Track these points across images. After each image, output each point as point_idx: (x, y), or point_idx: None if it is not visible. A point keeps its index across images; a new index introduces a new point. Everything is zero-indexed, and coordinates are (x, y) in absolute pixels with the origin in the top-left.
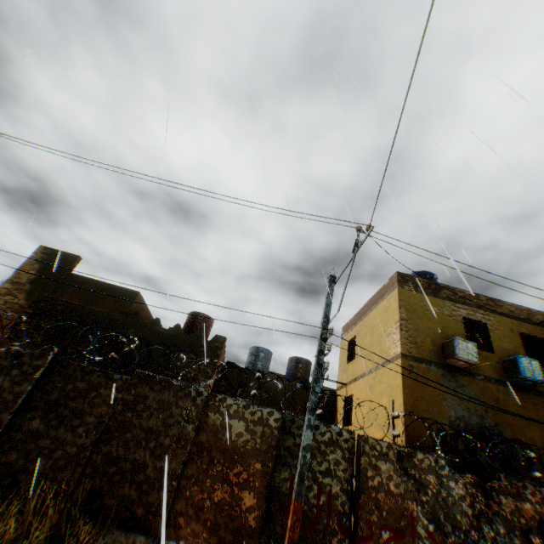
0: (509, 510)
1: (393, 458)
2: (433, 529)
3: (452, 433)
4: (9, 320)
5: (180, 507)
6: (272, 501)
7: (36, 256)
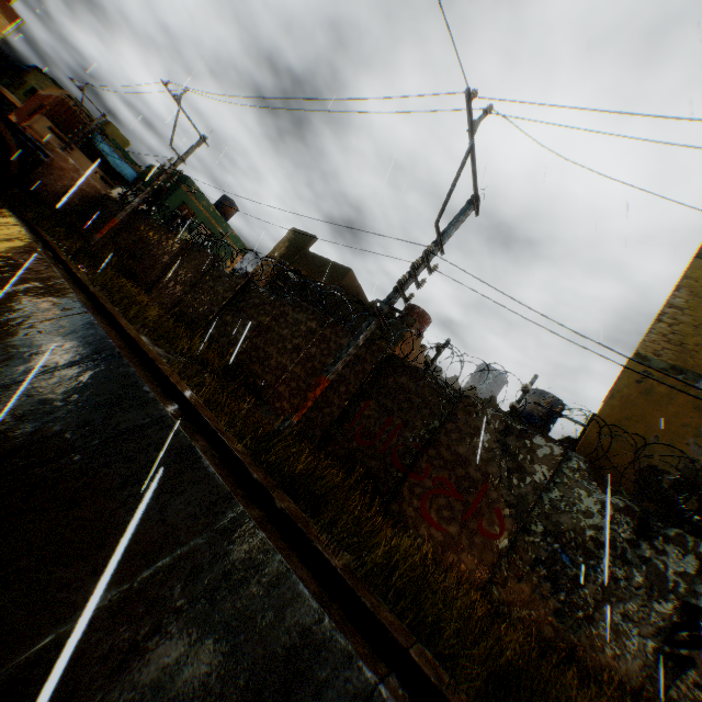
0: (678, 572)
1: (494, 430)
2: (508, 516)
3: (680, 483)
4: (262, 284)
5: (281, 390)
6: (346, 415)
7: (287, 236)
